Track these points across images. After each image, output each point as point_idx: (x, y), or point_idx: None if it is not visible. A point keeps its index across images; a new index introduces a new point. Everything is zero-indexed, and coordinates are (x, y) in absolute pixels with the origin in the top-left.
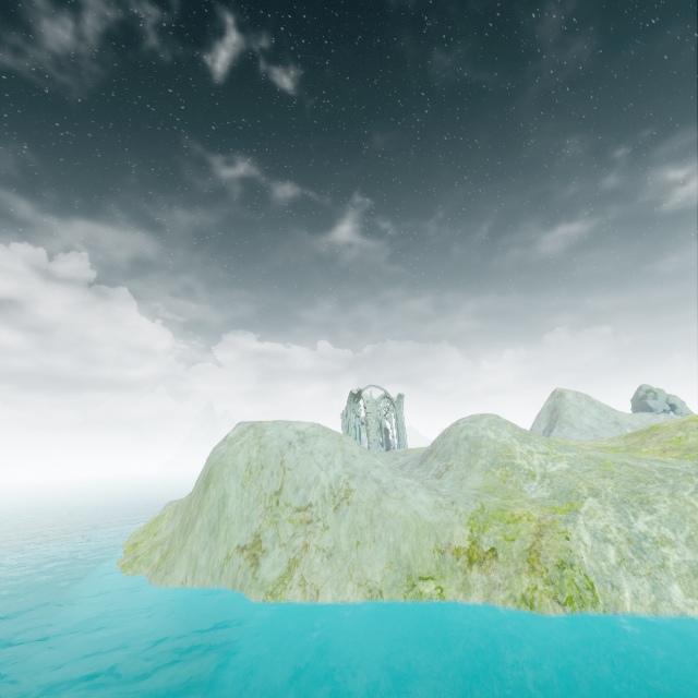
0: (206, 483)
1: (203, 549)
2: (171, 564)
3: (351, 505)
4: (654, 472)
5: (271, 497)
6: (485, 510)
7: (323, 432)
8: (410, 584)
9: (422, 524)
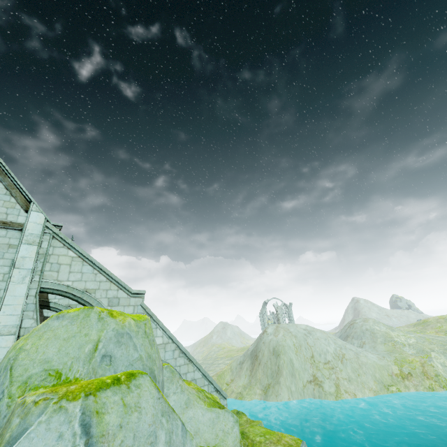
0: (276, 354)
1: (291, 383)
2: (276, 391)
3: (347, 360)
4: (446, 341)
5: (310, 359)
6: (398, 359)
7: (315, 329)
8: (386, 388)
9: (379, 365)
